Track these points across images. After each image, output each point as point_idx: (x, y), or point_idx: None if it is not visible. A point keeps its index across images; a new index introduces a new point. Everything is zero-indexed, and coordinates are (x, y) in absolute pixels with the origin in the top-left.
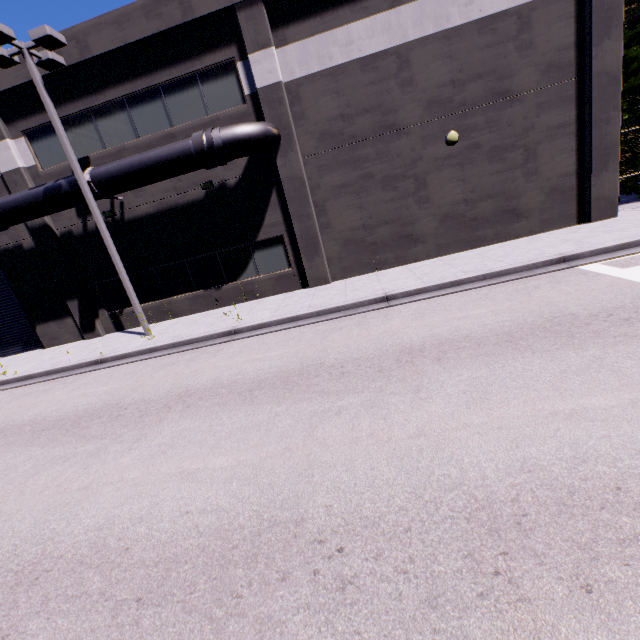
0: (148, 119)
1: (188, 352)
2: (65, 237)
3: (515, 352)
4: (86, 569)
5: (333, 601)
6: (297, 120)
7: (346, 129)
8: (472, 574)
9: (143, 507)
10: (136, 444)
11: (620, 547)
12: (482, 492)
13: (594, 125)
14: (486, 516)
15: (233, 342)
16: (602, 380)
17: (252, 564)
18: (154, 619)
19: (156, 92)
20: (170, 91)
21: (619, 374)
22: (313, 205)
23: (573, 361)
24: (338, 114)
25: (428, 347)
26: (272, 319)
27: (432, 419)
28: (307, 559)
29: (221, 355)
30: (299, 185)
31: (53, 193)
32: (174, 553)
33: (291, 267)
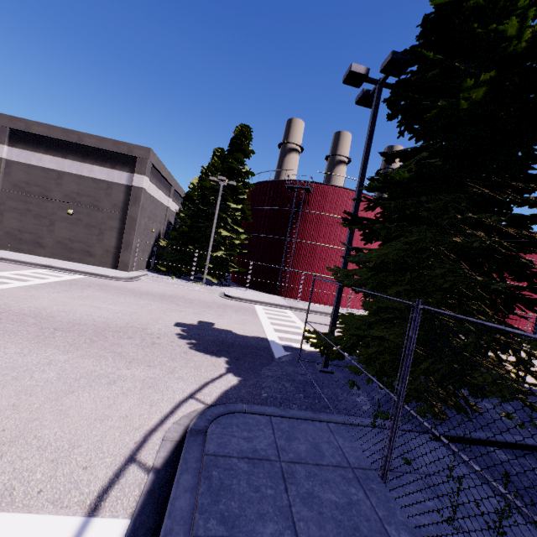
0: None
1: None
2: None
3: None
4: None
5: None
6: (6, 174)
7: (27, 188)
8: None
9: None
10: None
11: None
12: None
13: (125, 233)
14: None
15: None
16: None
17: None
18: None
19: None
20: None
21: None
22: None
23: None
24: (26, 181)
25: None
26: None
27: None
28: None
29: None
30: None
31: None
32: None
33: None
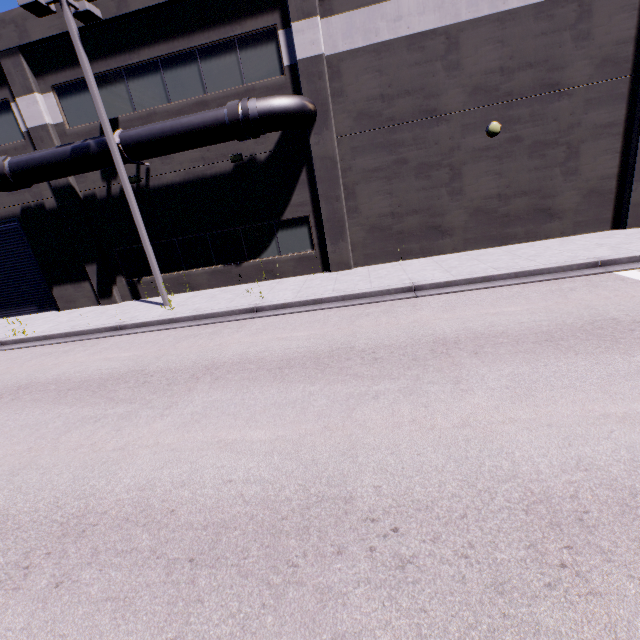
0: (181, 83)
1: (209, 326)
2: (88, 200)
3: (557, 352)
4: (133, 526)
5: (394, 578)
6: (335, 97)
7: (385, 110)
8: (537, 564)
9: (183, 472)
10: (167, 411)
11: None
12: (538, 486)
13: None
14: (545, 510)
15: (255, 319)
16: None
17: (304, 536)
18: (210, 580)
19: (192, 55)
20: (206, 55)
21: None
22: (343, 187)
23: (620, 365)
24: (378, 94)
25: (463, 340)
26: (296, 300)
27: (476, 411)
28: (361, 536)
29: (244, 331)
30: (331, 165)
31: (81, 153)
32: (222, 519)
33: (314, 249)
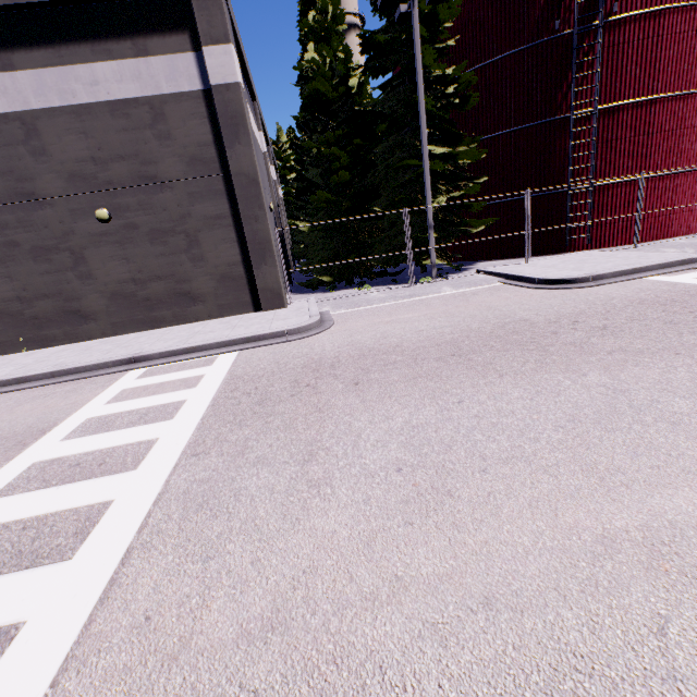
0: None
1: None
2: None
3: None
4: None
5: None
6: None
7: None
8: None
9: None
10: None
11: None
12: None
13: (245, 221)
14: None
15: None
16: None
17: None
18: None
19: None
20: None
21: None
22: None
23: None
24: None
25: None
26: None
27: None
28: None
29: None
30: None
31: None
32: None
33: None
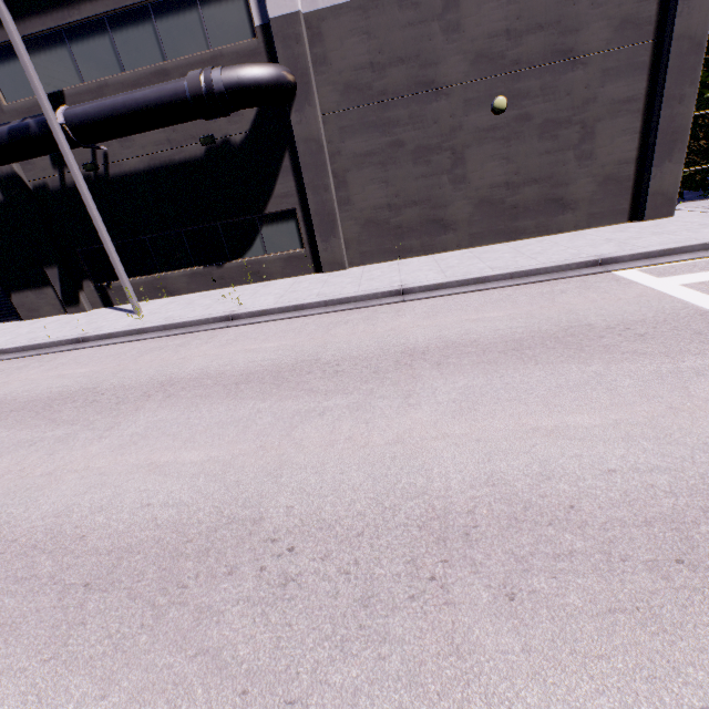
0: (135, 48)
1: (179, 336)
2: (39, 191)
3: (518, 362)
4: (39, 554)
5: (273, 596)
6: (317, 65)
7: (376, 82)
8: (409, 578)
9: (105, 497)
10: (108, 432)
11: (554, 561)
12: (442, 502)
13: (665, 103)
14: (439, 525)
15: (229, 329)
16: (594, 398)
17: (203, 558)
18: (99, 603)
19: (144, 12)
20: (162, 12)
21: (613, 393)
22: (332, 175)
23: (573, 376)
24: (367, 62)
25: (432, 350)
26: (274, 306)
27: (414, 427)
28: (257, 556)
29: (214, 342)
30: (316, 149)
31: (20, 135)
32: (129, 543)
33: (304, 247)
